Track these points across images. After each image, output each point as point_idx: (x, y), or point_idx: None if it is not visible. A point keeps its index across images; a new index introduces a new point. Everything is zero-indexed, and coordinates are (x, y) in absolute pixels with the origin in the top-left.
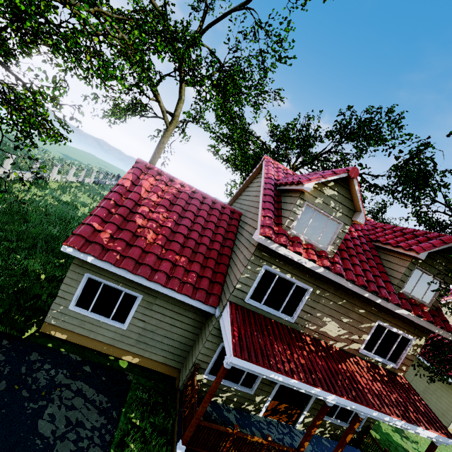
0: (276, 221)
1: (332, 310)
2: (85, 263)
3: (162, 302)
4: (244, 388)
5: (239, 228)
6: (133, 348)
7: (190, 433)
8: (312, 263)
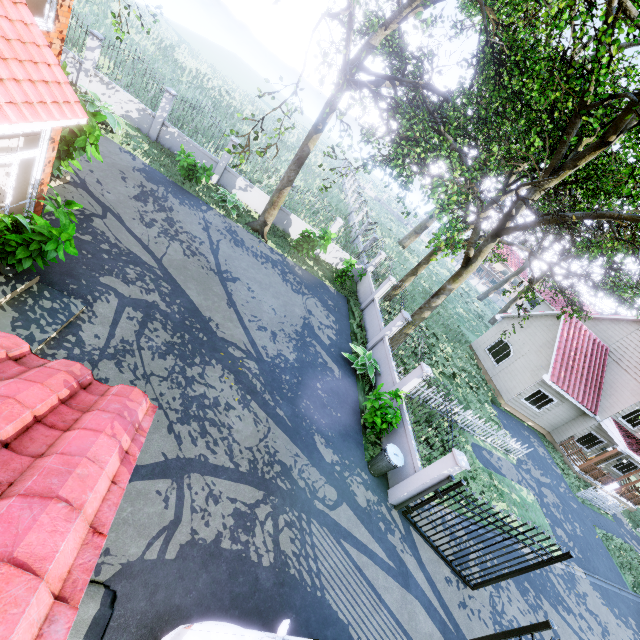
0: None
1: None
2: (543, 384)
3: (564, 405)
4: (585, 449)
5: (609, 364)
6: (535, 420)
7: (584, 466)
8: None
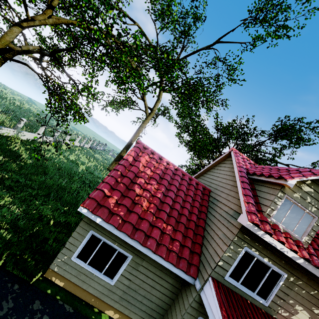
0: (256, 207)
1: (304, 299)
2: (92, 221)
3: (148, 264)
4: None
5: (210, 203)
6: (116, 304)
7: None
8: (293, 253)
